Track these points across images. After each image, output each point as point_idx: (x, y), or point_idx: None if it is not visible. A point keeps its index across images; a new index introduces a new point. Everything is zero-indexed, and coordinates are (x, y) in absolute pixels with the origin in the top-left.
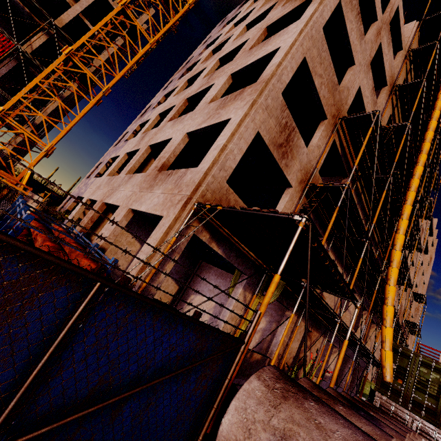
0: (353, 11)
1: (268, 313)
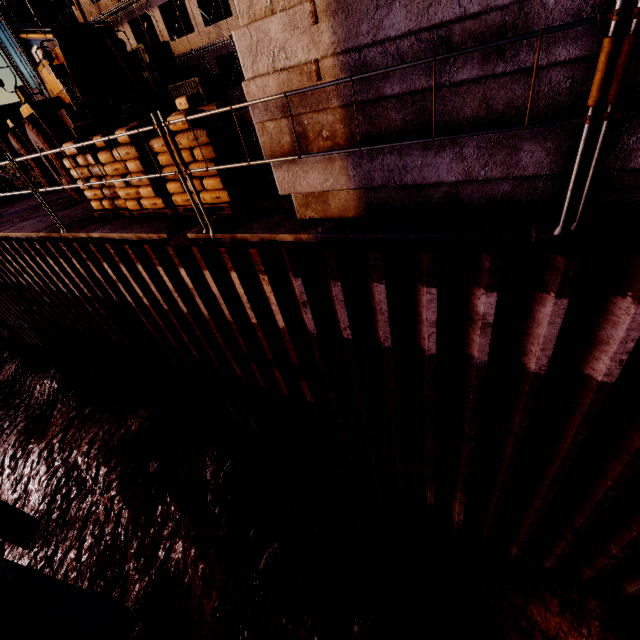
0: None
1: None
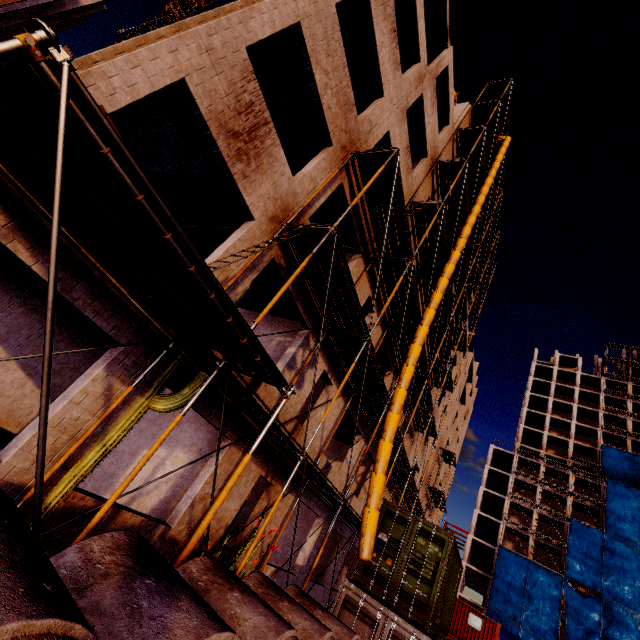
0: (387, 21)
1: (196, 446)
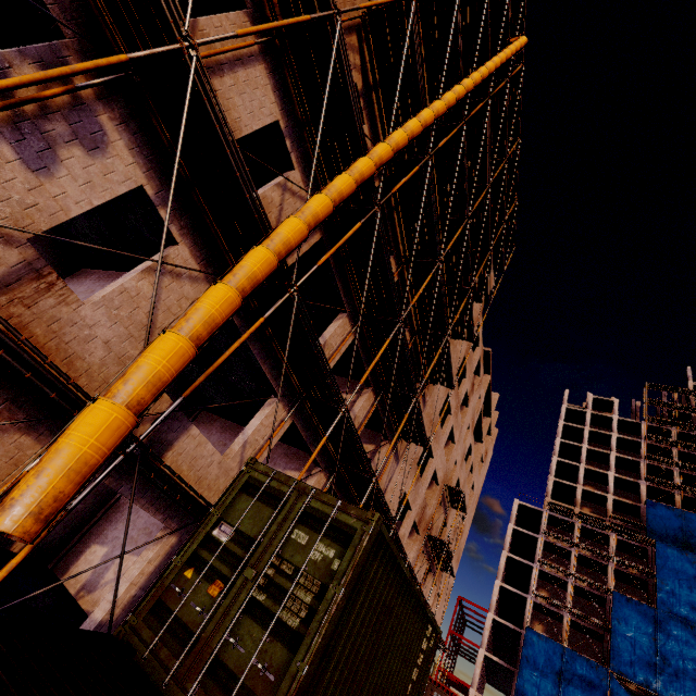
0: None
1: None
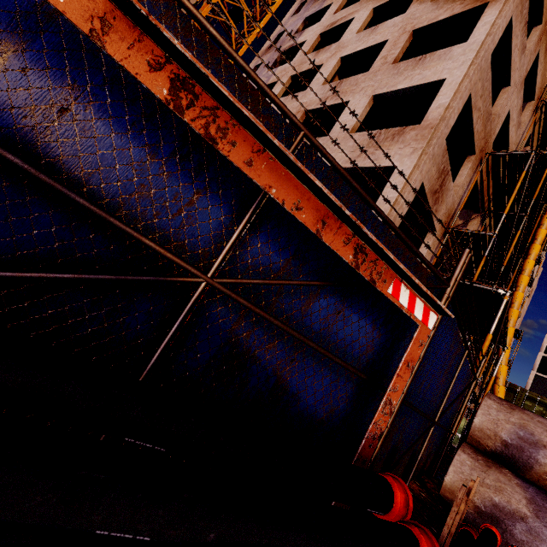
0: (522, 23)
1: None
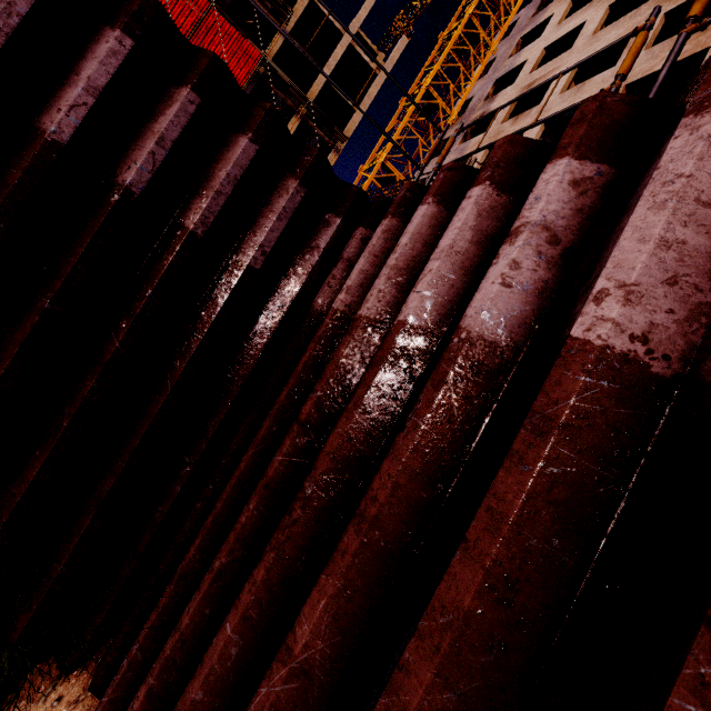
0: None
1: None
